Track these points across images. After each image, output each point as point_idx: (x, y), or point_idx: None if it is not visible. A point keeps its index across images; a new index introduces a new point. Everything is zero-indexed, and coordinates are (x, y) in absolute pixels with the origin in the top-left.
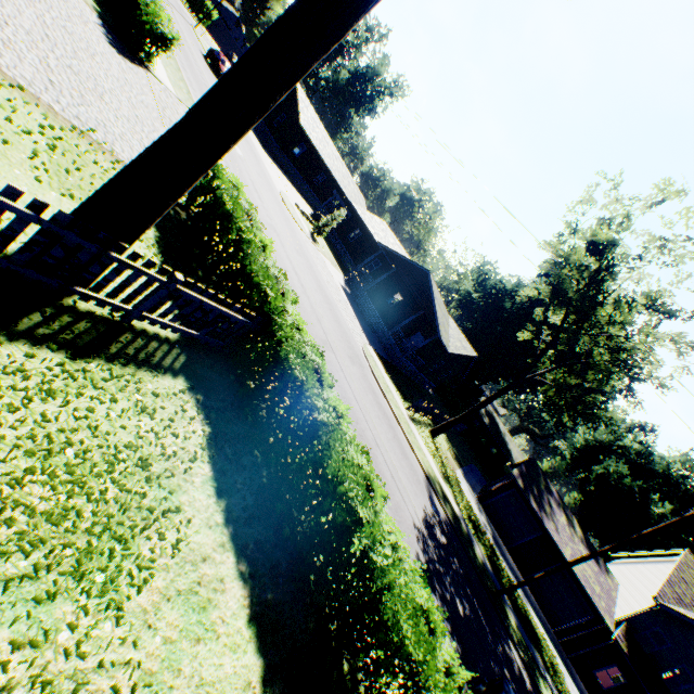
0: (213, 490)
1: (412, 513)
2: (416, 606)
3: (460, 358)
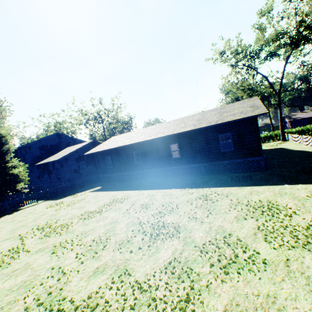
0: None
1: None
2: None
3: None
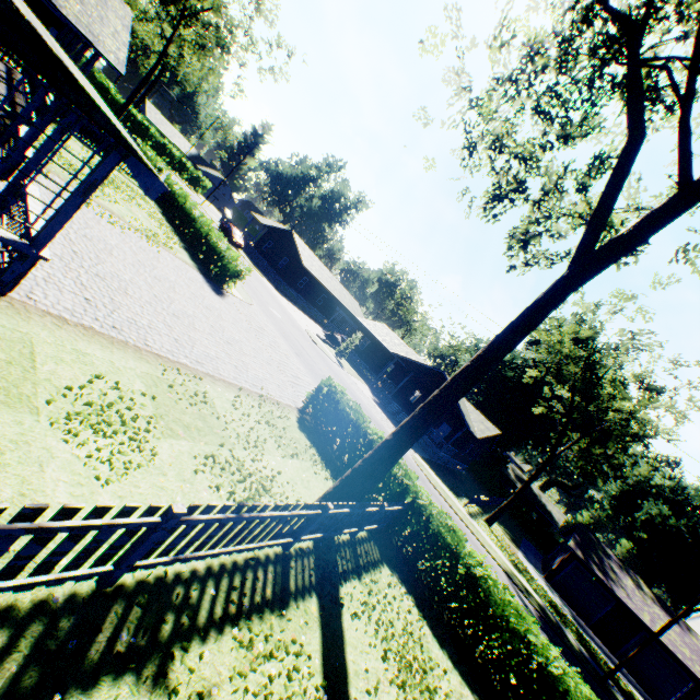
0: (437, 644)
1: None
2: (588, 699)
3: (485, 437)
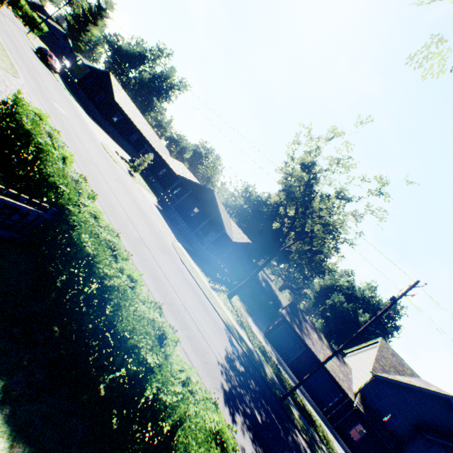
0: None
1: (216, 354)
2: (206, 432)
3: (241, 245)
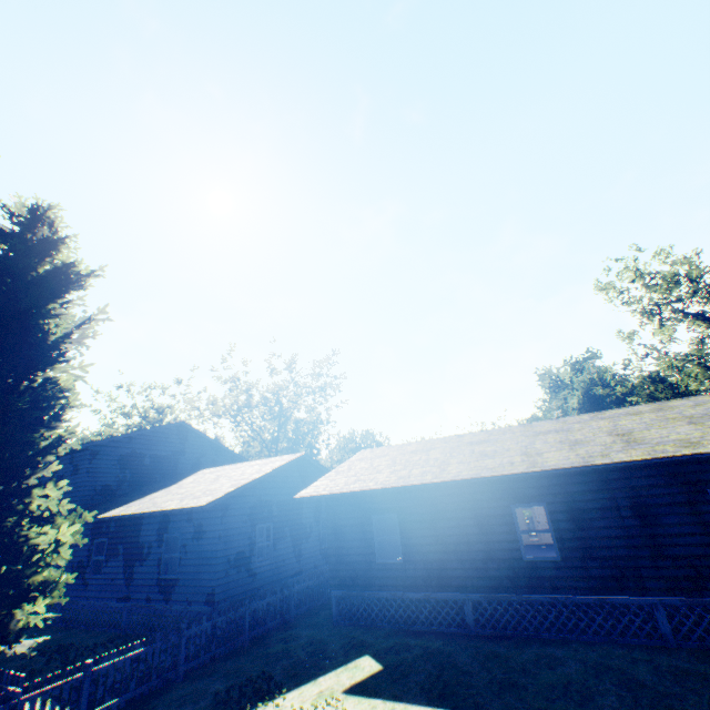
0: None
1: None
2: None
3: None
